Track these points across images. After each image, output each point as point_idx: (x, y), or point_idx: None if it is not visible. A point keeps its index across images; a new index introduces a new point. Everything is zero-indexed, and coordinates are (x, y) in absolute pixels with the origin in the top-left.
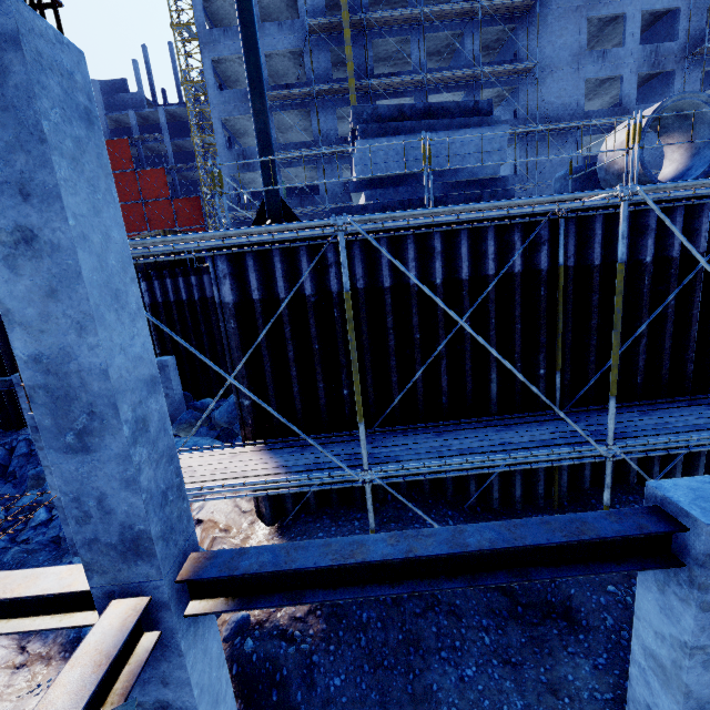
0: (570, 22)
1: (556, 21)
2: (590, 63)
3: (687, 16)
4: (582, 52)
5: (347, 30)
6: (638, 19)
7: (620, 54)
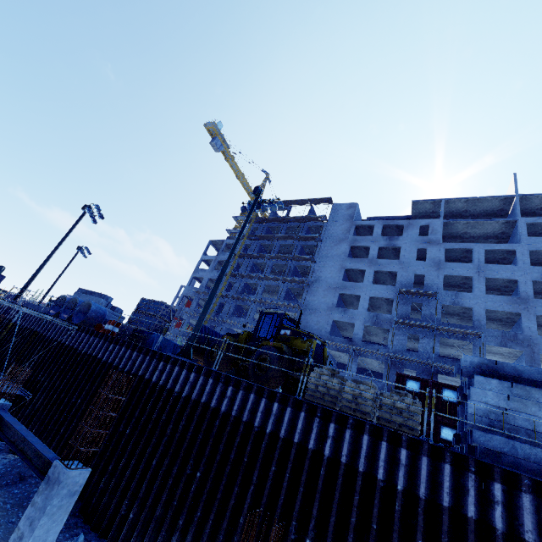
0: (330, 293)
1: (323, 291)
2: (337, 313)
3: (398, 303)
4: (334, 307)
5: (227, 276)
6: (367, 299)
7: (355, 313)
